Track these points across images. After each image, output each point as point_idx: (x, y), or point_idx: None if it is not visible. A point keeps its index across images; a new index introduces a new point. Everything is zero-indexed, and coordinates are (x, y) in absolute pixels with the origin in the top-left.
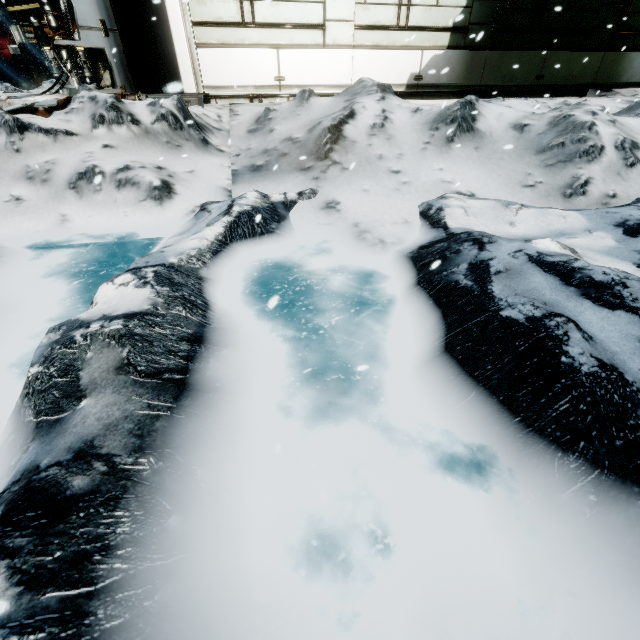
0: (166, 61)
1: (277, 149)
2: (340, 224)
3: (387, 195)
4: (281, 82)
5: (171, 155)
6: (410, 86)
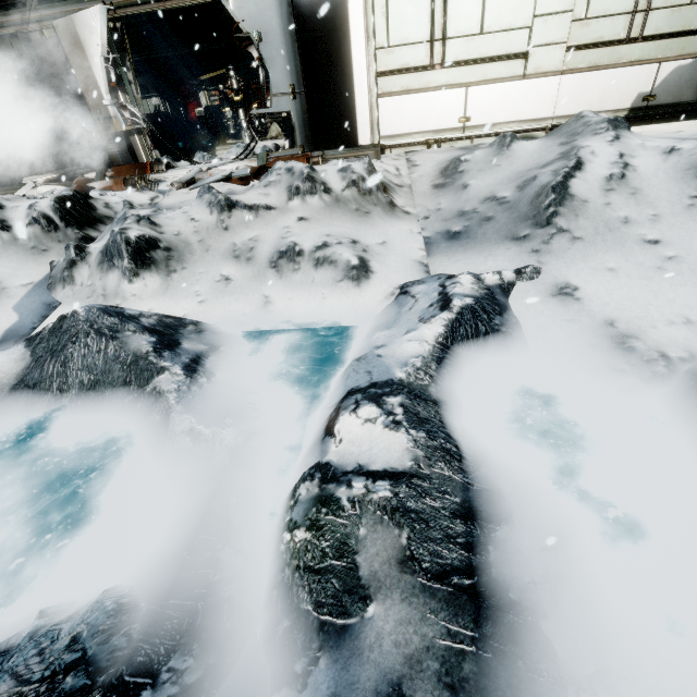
0: (345, 115)
1: (478, 211)
2: (584, 320)
3: (645, 276)
4: (465, 123)
5: (360, 224)
6: (635, 109)
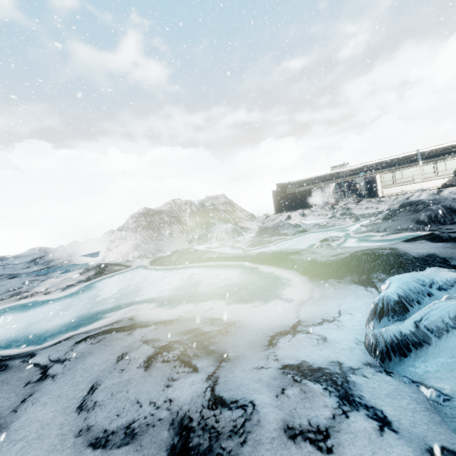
0: (375, 192)
1: (396, 202)
2: None
3: None
4: (402, 191)
5: (377, 205)
6: (442, 186)
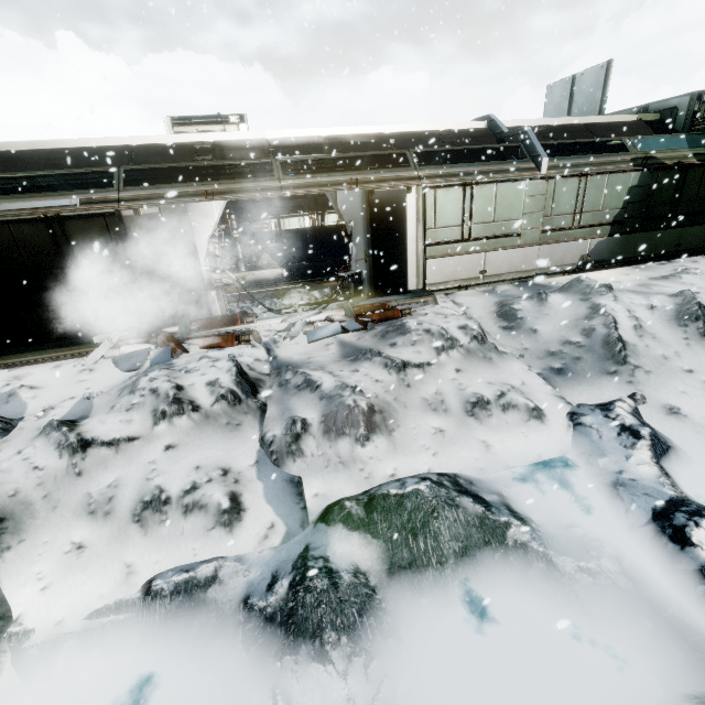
0: (399, 270)
1: (565, 352)
2: (701, 430)
3: (704, 395)
4: (484, 274)
5: (494, 368)
6: (580, 264)
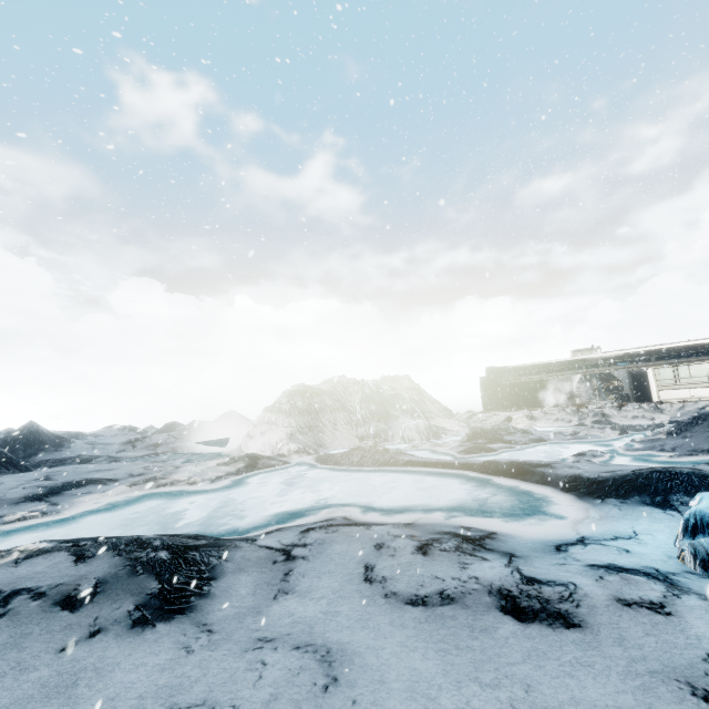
0: (647, 394)
1: (684, 413)
2: None
3: None
4: (692, 397)
5: (652, 414)
6: None
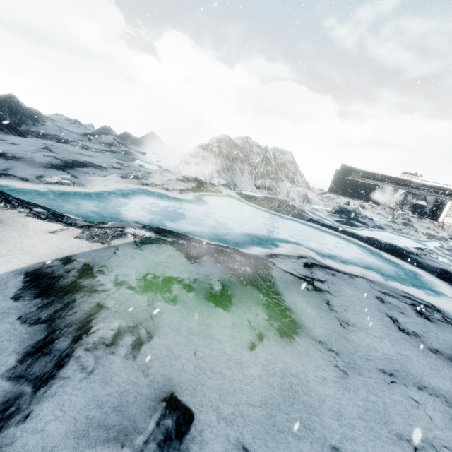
0: (437, 216)
1: None
2: None
3: None
4: None
5: (438, 229)
6: None
